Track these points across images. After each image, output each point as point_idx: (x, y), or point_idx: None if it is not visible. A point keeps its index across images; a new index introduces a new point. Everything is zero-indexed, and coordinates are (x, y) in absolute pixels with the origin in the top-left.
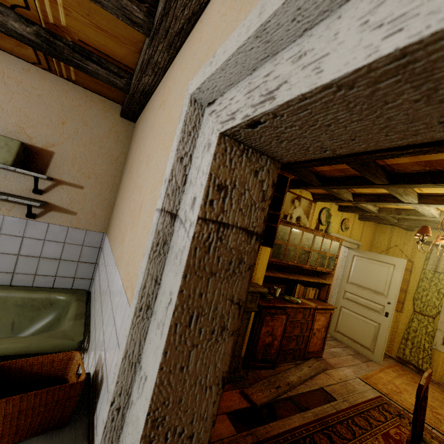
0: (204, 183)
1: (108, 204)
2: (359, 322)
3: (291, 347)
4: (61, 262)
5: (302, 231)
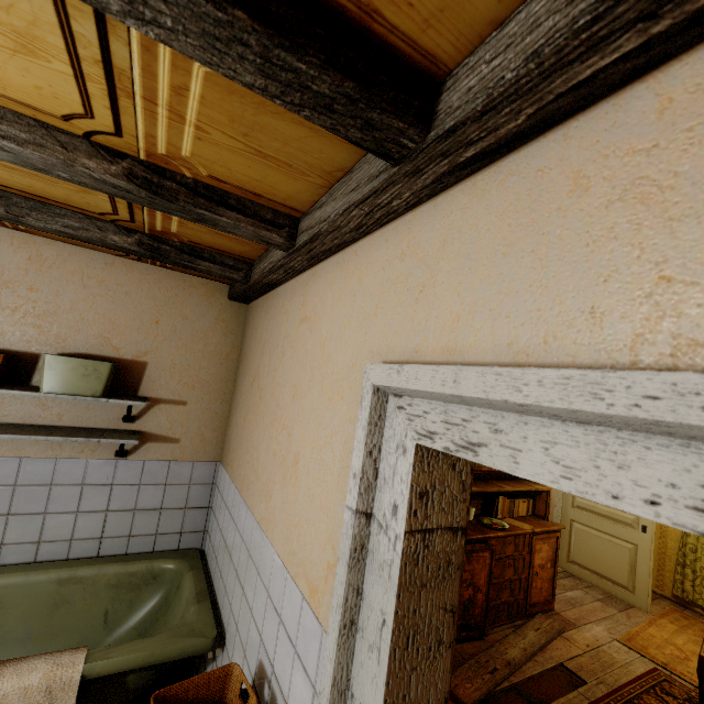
0: (406, 494)
1: (220, 420)
2: (603, 544)
3: (504, 599)
4: (162, 513)
5: None
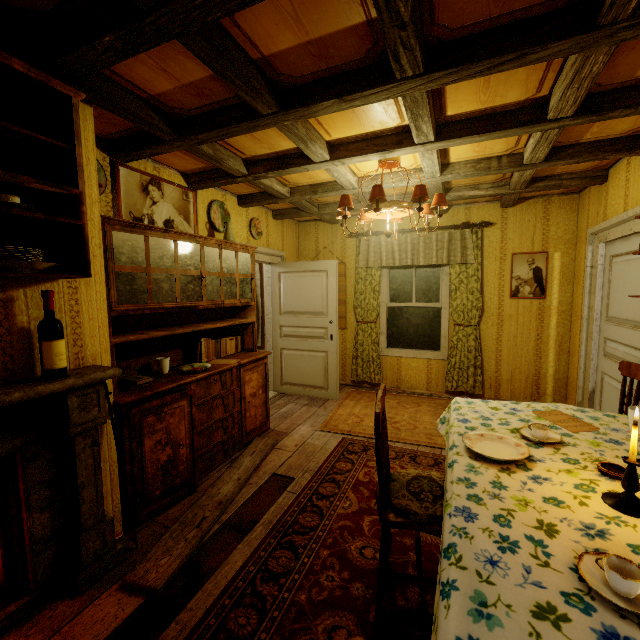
0: None
1: None
2: (305, 360)
3: (217, 441)
4: None
5: (173, 240)
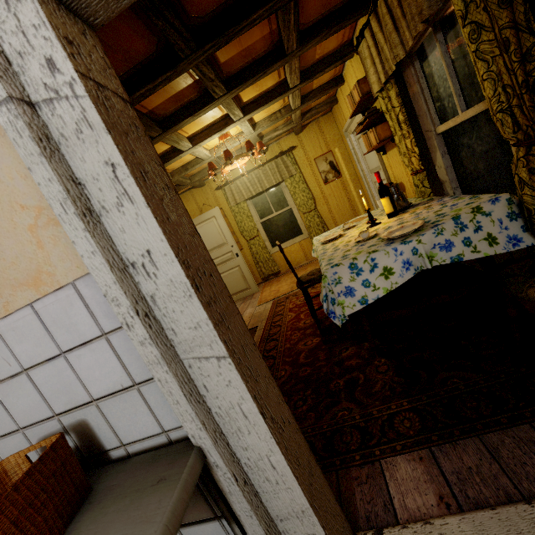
0: (50, 34)
1: None
2: (228, 278)
3: None
4: None
5: None
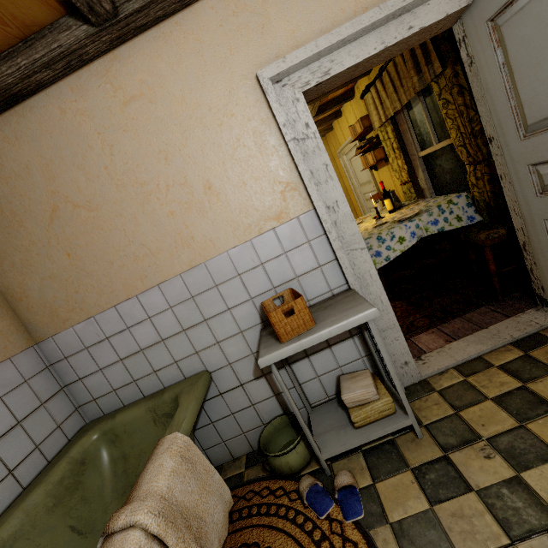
0: (309, 114)
1: None
2: None
3: None
4: (24, 425)
5: None
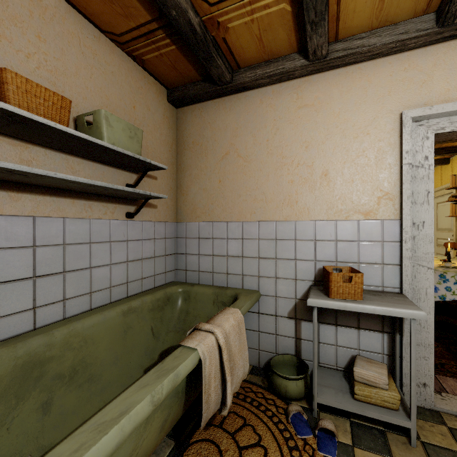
0: (432, 151)
1: (173, 193)
2: None
3: None
4: (155, 260)
5: None
